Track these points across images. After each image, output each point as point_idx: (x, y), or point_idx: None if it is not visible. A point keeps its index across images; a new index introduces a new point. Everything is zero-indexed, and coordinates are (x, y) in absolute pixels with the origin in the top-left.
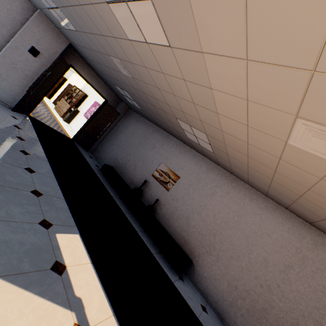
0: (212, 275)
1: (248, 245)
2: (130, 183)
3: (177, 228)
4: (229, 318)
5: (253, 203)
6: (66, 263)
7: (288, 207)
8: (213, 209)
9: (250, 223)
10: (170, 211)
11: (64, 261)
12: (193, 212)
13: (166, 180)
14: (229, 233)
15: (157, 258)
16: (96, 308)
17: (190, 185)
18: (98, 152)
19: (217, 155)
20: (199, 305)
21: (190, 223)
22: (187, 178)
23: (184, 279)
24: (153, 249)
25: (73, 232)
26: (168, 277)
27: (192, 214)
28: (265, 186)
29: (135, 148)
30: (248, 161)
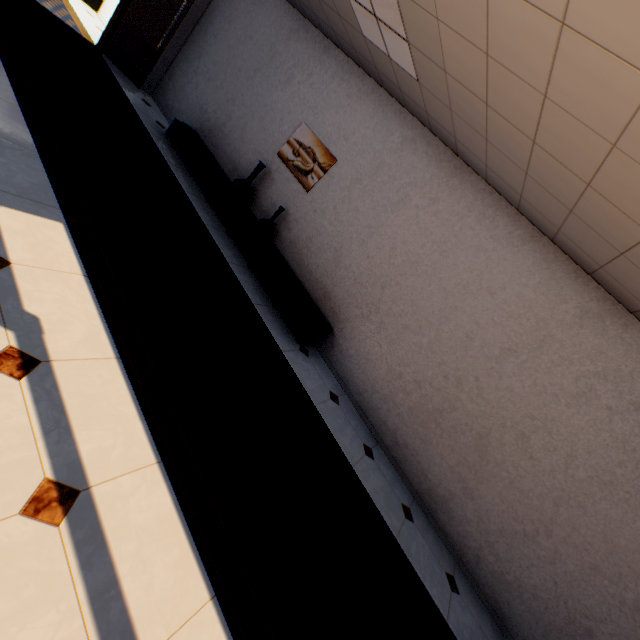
0: (364, 354)
1: (444, 310)
2: (232, 171)
3: (314, 270)
4: (377, 416)
5: (484, 227)
6: (12, 258)
7: (557, 234)
8: (393, 236)
9: (462, 268)
10: (306, 235)
11: (8, 254)
12: (351, 240)
13: (306, 167)
14: (414, 285)
15: (261, 312)
16: (74, 340)
17: (356, 181)
18: (164, 94)
19: (426, 86)
20: (326, 392)
21: (341, 262)
22: (353, 162)
23: (310, 354)
24: (258, 298)
25: (48, 216)
26: (274, 343)
27: (349, 243)
28: (519, 174)
29: (245, 85)
30: (488, 81)
